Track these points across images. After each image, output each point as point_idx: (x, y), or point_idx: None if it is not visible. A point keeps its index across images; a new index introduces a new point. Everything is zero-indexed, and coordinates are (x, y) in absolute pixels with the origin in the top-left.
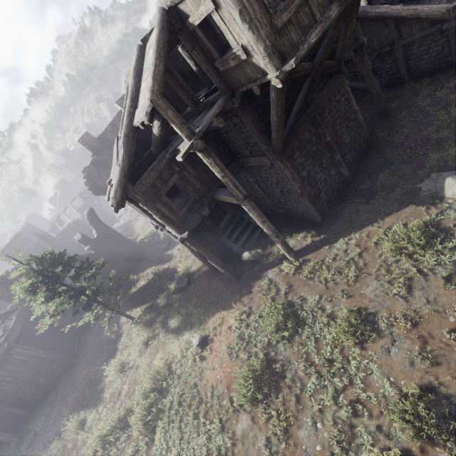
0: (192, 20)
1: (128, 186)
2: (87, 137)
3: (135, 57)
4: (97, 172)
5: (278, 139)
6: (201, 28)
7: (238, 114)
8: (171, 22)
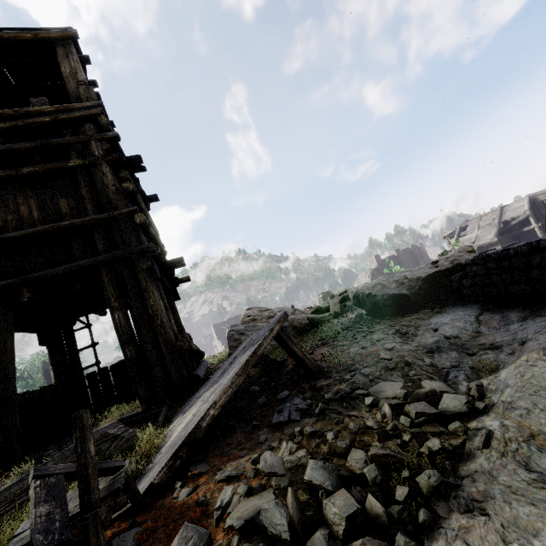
0: (540, 199)
1: (498, 235)
2: (378, 257)
3: (499, 208)
4: (376, 274)
5: None
6: (541, 202)
7: (544, 227)
8: (530, 199)
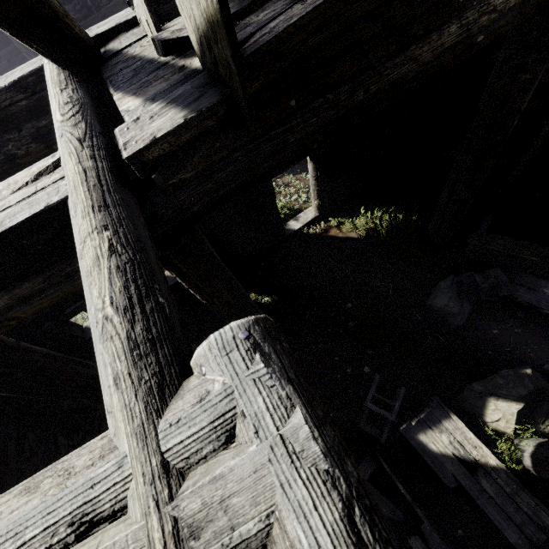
0: None
1: None
2: None
3: None
4: None
5: (15, 41)
6: None
7: None
8: None
